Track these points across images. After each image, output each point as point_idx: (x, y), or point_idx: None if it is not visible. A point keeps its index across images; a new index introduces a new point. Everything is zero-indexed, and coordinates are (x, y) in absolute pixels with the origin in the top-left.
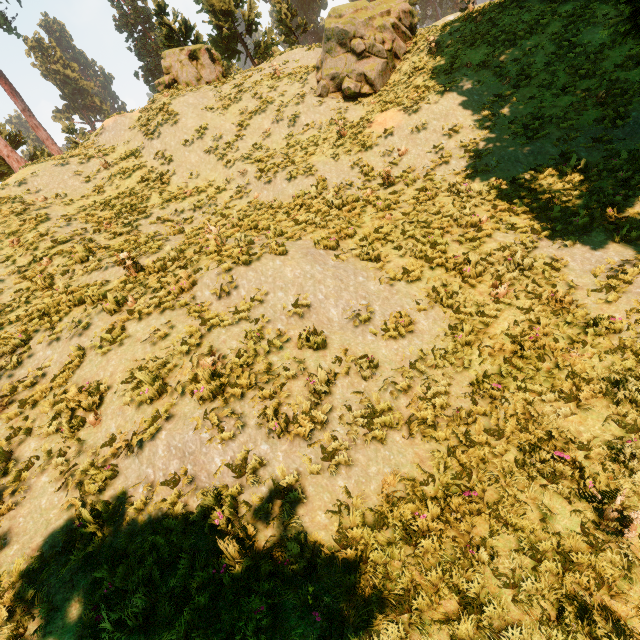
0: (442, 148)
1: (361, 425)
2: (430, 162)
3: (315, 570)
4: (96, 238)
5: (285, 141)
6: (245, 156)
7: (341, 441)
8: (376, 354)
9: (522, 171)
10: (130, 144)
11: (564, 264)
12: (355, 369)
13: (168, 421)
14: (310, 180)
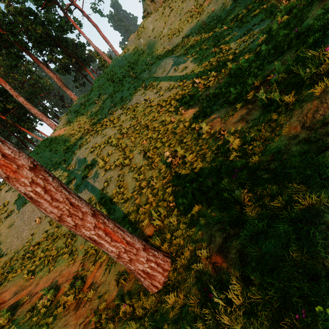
0: (225, 3)
1: (168, 89)
2: (221, 11)
3: (152, 106)
4: (128, 75)
5: (178, 23)
6: (165, 35)
7: (163, 92)
8: (177, 76)
9: (251, 0)
10: (135, 44)
11: (235, 35)
12: (171, 80)
13: (135, 96)
14: (182, 35)
